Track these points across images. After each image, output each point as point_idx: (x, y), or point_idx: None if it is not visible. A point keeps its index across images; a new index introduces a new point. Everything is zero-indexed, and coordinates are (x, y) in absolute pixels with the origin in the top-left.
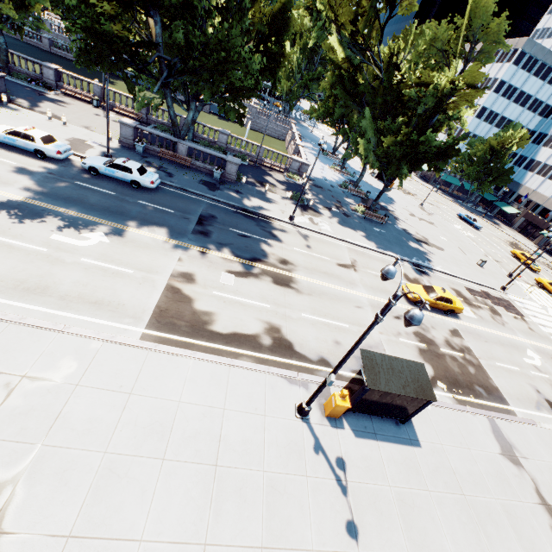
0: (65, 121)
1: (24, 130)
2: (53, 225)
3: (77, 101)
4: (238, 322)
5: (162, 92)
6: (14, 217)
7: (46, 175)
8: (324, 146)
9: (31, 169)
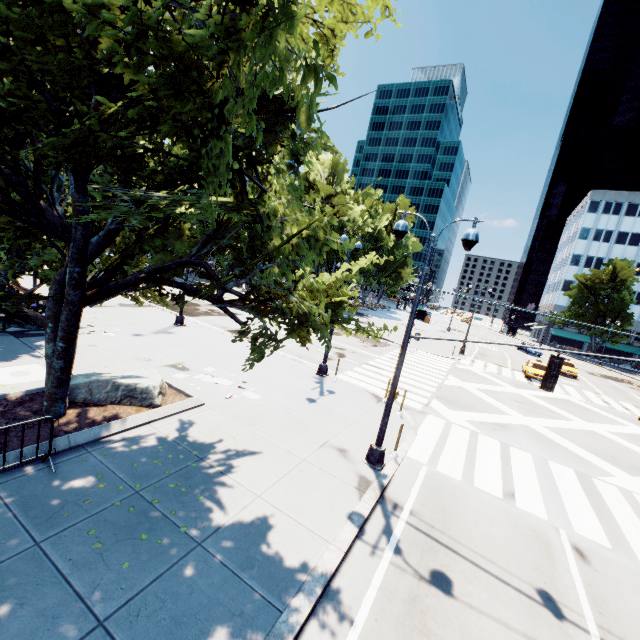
0: None
1: None
2: None
3: None
4: None
5: None
6: None
7: None
8: None
9: None
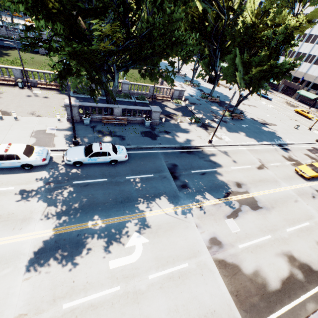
0: (15, 116)
1: (5, 152)
2: (99, 249)
3: (3, 87)
4: (273, 267)
5: (46, 52)
6: (65, 262)
7: (46, 188)
8: (243, 92)
9: (30, 187)
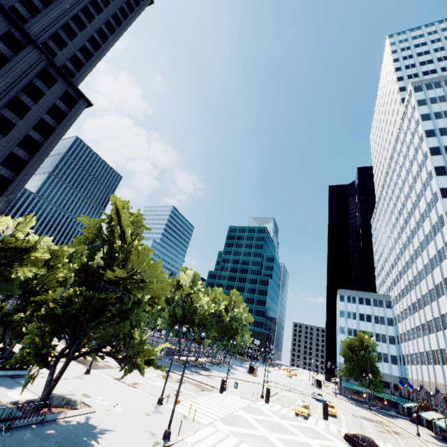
0: None
1: None
2: None
3: None
4: None
5: None
6: None
7: None
8: None
9: None
